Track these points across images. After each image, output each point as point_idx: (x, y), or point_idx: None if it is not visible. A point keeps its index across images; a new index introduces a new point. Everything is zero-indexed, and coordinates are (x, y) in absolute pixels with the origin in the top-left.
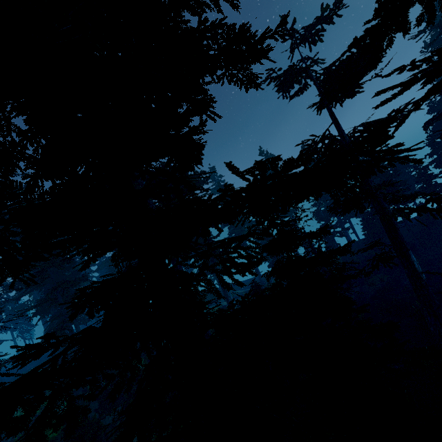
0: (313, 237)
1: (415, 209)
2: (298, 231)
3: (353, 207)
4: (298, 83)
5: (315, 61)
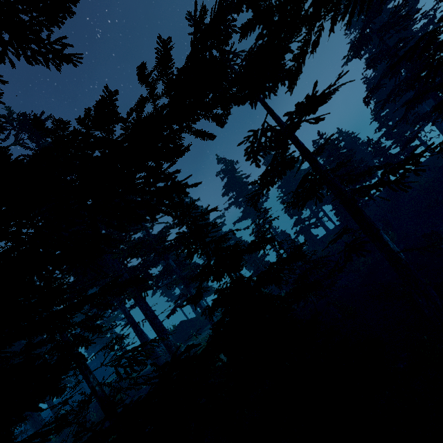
0: (251, 251)
1: (372, 186)
2: (232, 247)
3: (308, 198)
4: (226, 80)
5: (233, 53)
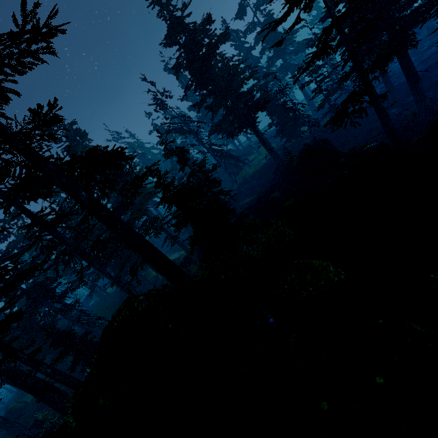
0: None
1: None
2: None
3: None
4: None
5: None
